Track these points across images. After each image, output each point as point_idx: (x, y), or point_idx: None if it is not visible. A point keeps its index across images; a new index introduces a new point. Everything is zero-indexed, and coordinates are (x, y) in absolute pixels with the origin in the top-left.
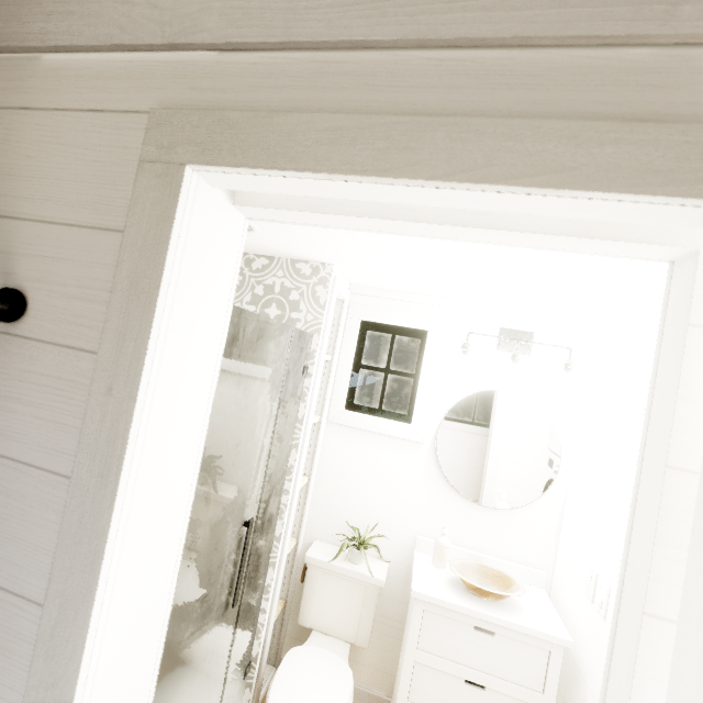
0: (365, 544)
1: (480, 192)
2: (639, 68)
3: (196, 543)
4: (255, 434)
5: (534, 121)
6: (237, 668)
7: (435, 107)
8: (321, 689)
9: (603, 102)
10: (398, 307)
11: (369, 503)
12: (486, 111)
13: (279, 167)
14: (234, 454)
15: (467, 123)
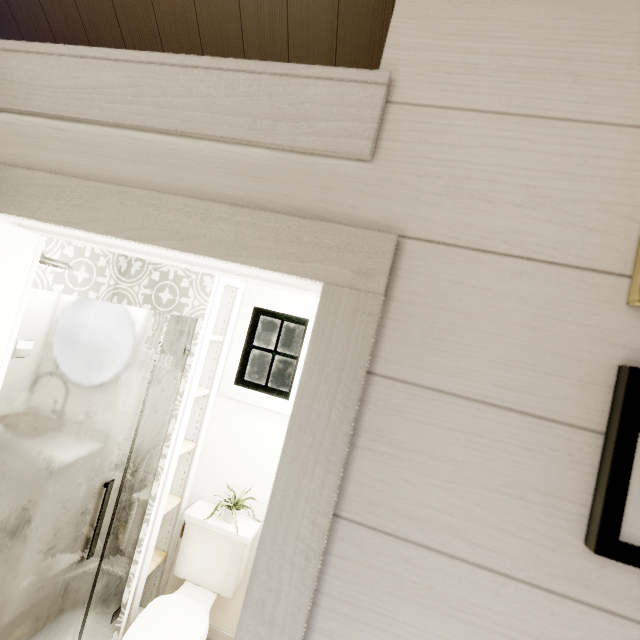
0: (237, 505)
1: (146, 246)
2: (257, 164)
3: (34, 502)
4: (116, 406)
5: (176, 197)
6: (101, 613)
7: (124, 175)
8: (173, 634)
9: (232, 187)
10: (286, 296)
11: (248, 469)
12: (157, 183)
13: (5, 211)
14: (87, 424)
15: (134, 193)
